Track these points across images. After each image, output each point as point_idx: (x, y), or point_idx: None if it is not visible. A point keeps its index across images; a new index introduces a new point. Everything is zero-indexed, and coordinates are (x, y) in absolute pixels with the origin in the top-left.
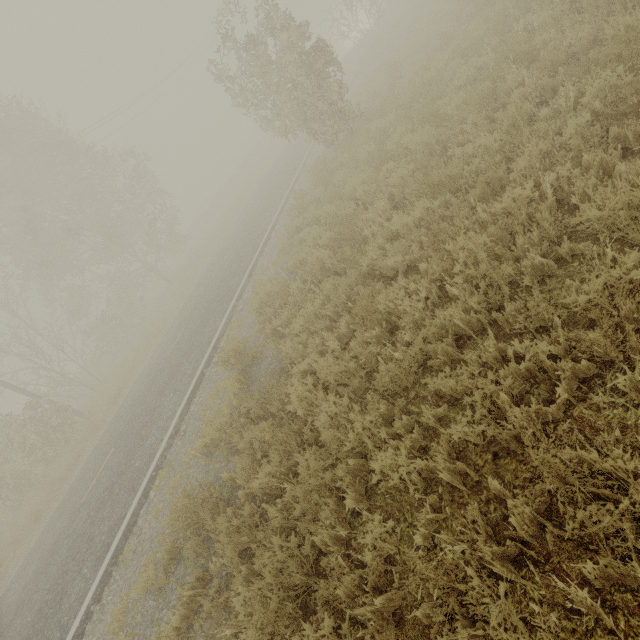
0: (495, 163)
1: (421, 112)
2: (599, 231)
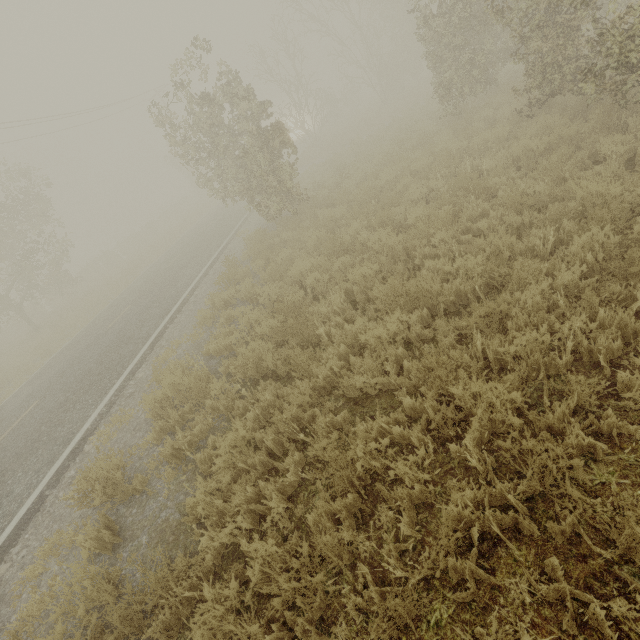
0: (475, 287)
1: (379, 213)
2: (639, 407)
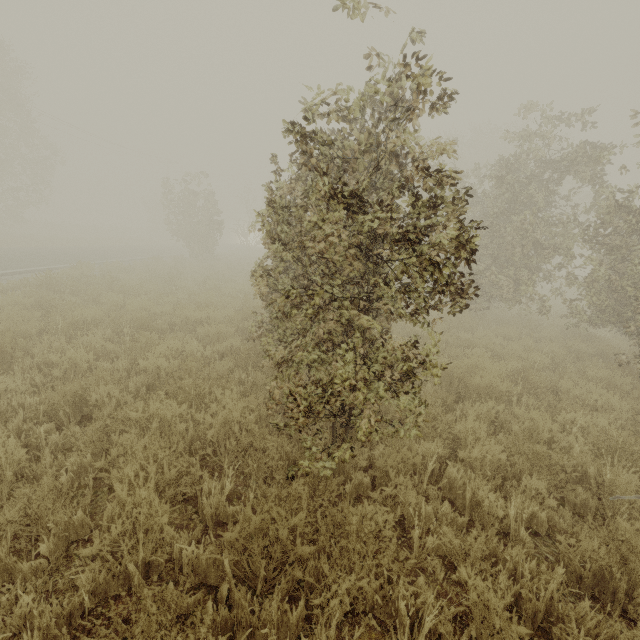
0: None
1: (234, 268)
2: None
